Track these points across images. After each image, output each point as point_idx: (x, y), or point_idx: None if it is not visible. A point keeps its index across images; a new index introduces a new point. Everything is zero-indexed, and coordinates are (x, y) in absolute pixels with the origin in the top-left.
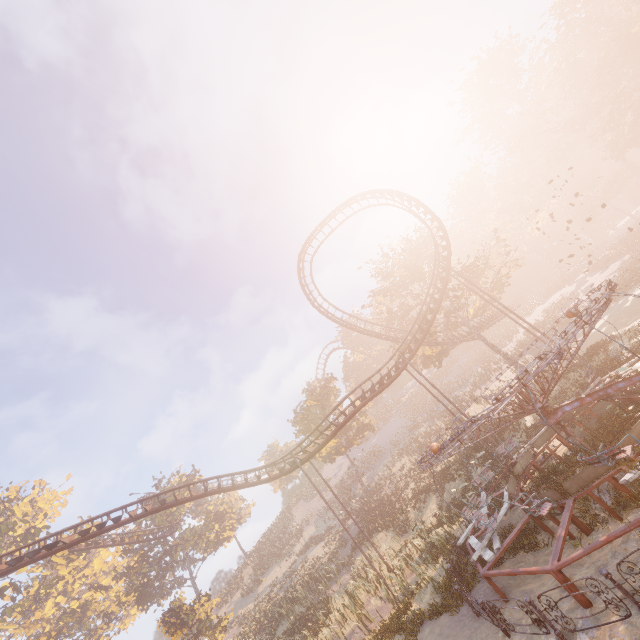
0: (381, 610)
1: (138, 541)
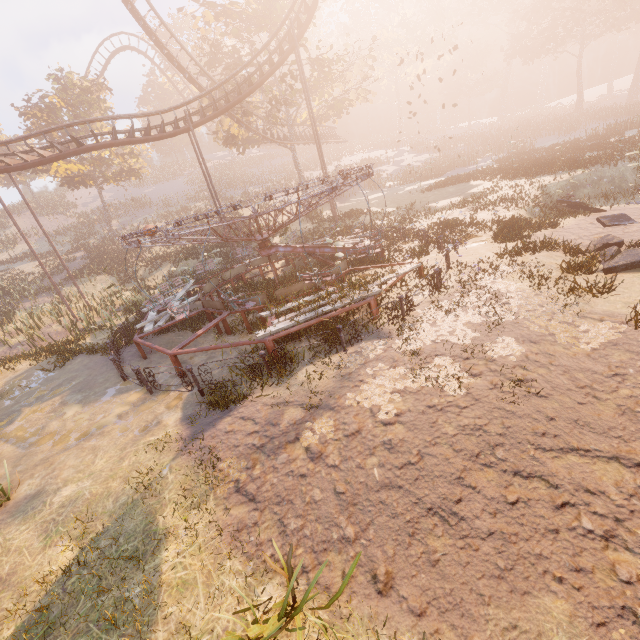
0: (59, 334)
1: None
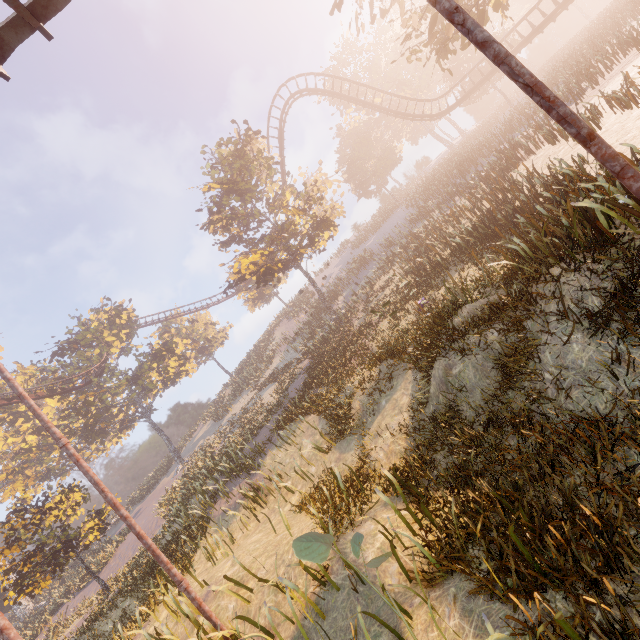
0: None
1: (40, 397)
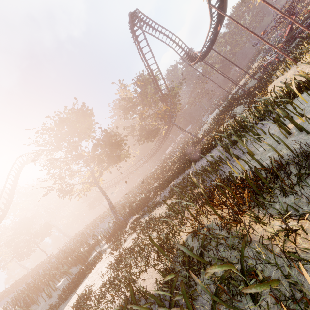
0: None
1: None
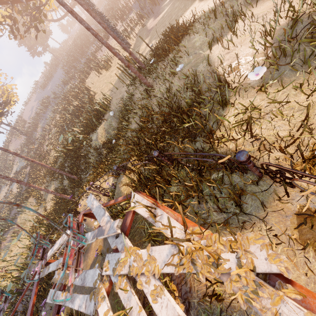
0: None
1: None
